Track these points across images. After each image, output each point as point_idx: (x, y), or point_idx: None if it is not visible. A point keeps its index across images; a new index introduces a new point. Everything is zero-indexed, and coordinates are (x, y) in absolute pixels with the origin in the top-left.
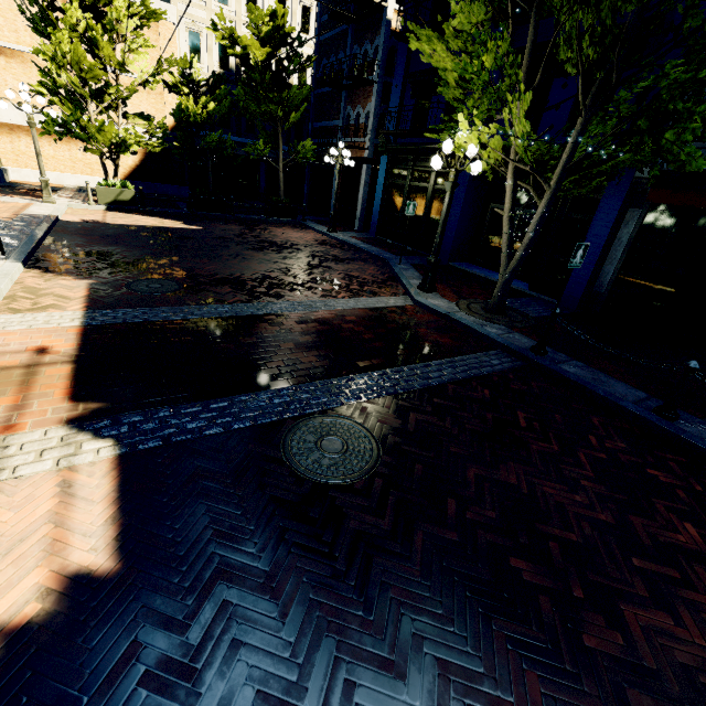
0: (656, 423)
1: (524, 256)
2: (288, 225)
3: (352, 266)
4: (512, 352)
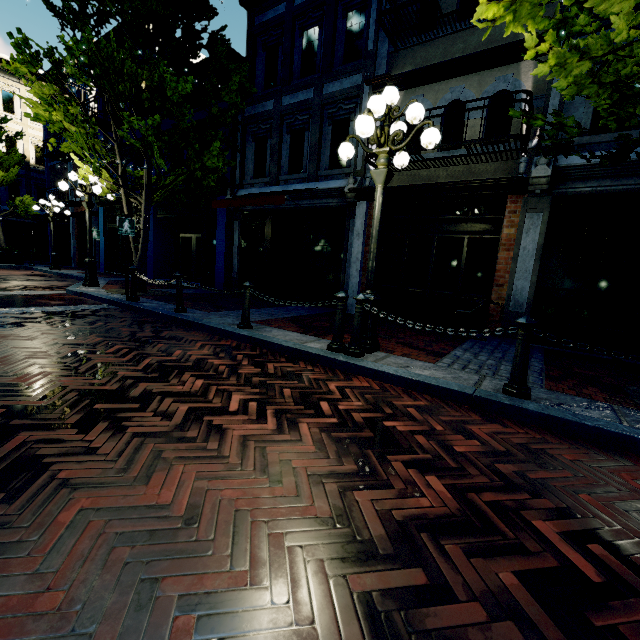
0: (164, 313)
1: (145, 247)
2: (8, 268)
3: (39, 282)
4: (112, 303)
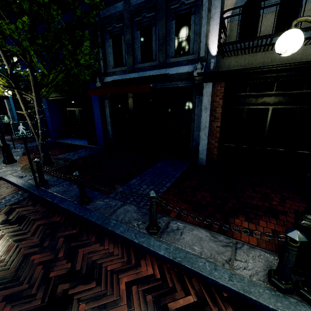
0: (72, 211)
1: (43, 132)
2: None
3: None
4: (25, 190)
